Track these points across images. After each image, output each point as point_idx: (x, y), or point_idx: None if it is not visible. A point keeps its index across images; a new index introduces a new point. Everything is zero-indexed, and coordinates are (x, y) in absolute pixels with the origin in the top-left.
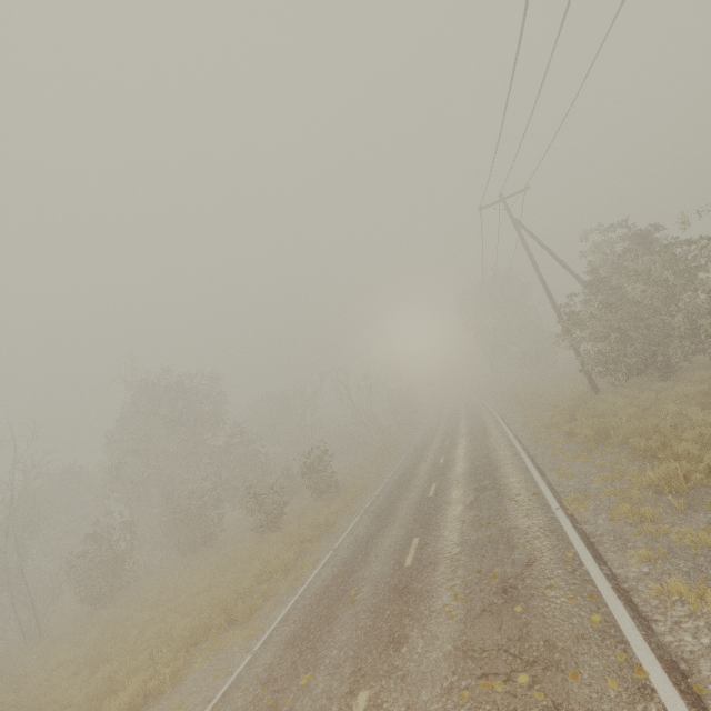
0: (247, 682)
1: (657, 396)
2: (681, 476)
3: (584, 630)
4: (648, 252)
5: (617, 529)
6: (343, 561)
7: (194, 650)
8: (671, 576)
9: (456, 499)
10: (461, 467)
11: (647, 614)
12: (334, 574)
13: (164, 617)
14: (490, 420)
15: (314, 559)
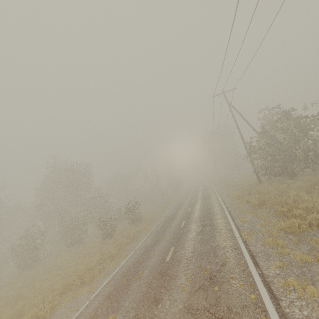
0: (84, 316)
1: (287, 186)
2: (297, 226)
3: (247, 302)
4: (287, 121)
5: (265, 250)
6: (138, 256)
7: (64, 296)
8: (290, 276)
9: (193, 229)
10: (197, 213)
11: (277, 296)
12: (133, 262)
13: (53, 278)
14: (212, 192)
15: (126, 253)
